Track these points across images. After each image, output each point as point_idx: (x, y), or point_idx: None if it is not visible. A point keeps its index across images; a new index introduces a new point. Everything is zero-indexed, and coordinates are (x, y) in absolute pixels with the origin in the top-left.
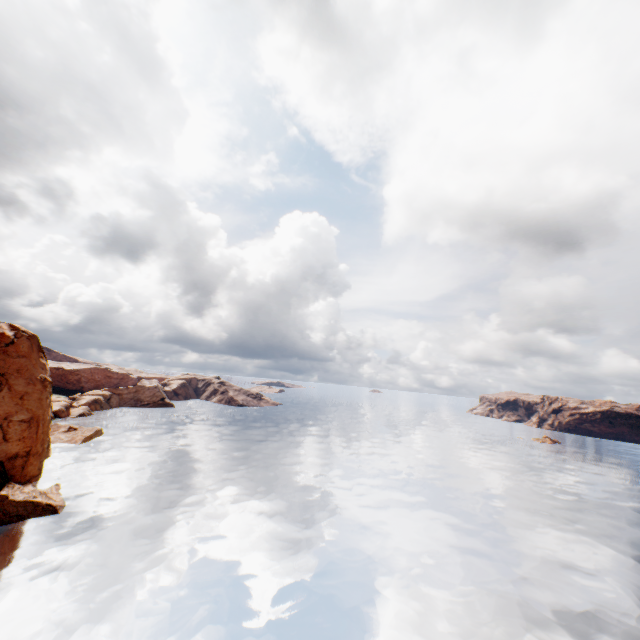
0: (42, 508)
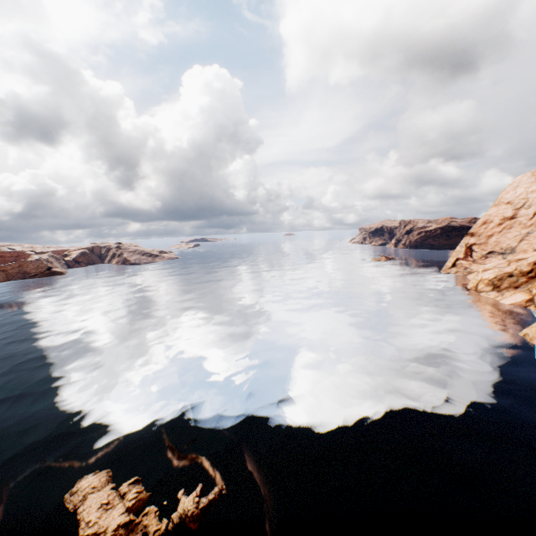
0: None
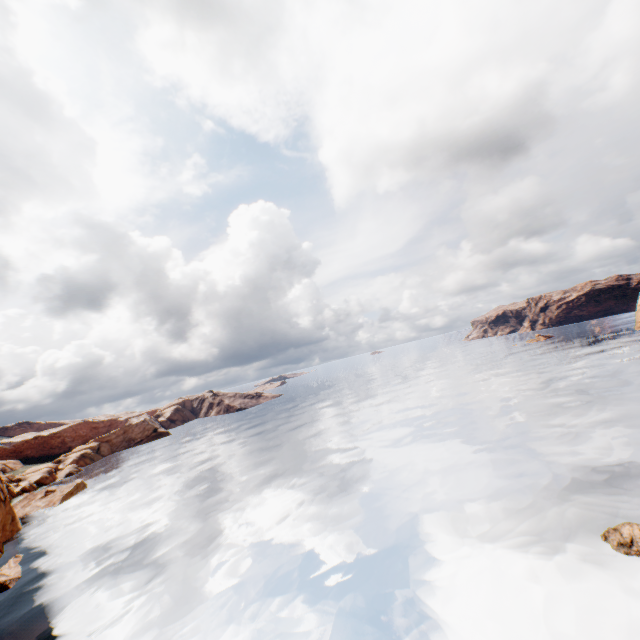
0: None
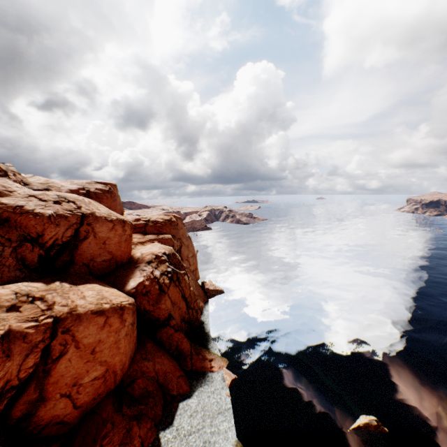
0: (219, 291)
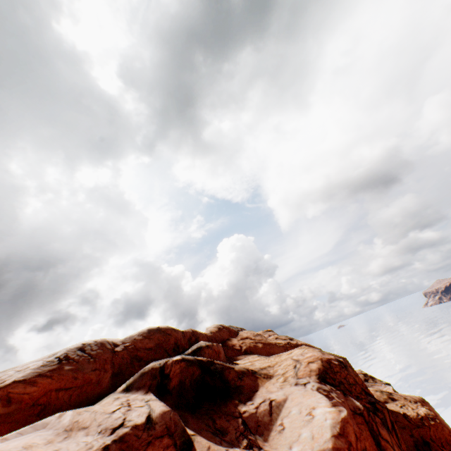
0: None
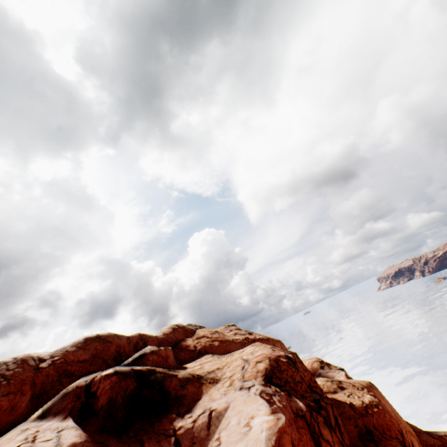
0: None
